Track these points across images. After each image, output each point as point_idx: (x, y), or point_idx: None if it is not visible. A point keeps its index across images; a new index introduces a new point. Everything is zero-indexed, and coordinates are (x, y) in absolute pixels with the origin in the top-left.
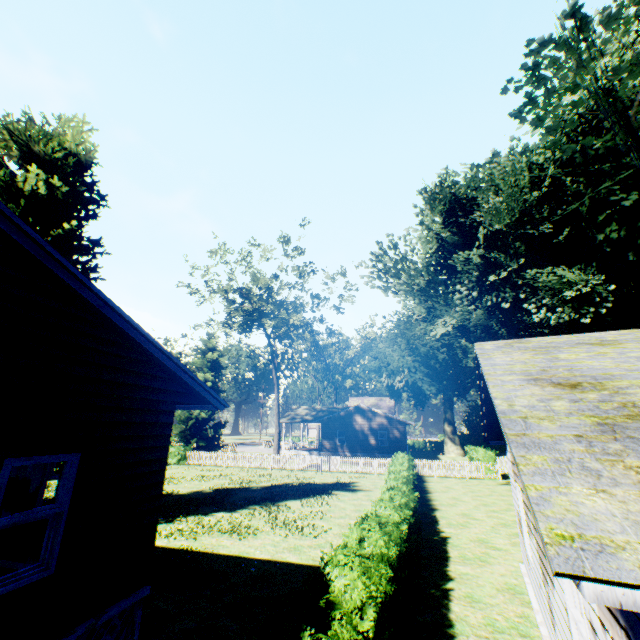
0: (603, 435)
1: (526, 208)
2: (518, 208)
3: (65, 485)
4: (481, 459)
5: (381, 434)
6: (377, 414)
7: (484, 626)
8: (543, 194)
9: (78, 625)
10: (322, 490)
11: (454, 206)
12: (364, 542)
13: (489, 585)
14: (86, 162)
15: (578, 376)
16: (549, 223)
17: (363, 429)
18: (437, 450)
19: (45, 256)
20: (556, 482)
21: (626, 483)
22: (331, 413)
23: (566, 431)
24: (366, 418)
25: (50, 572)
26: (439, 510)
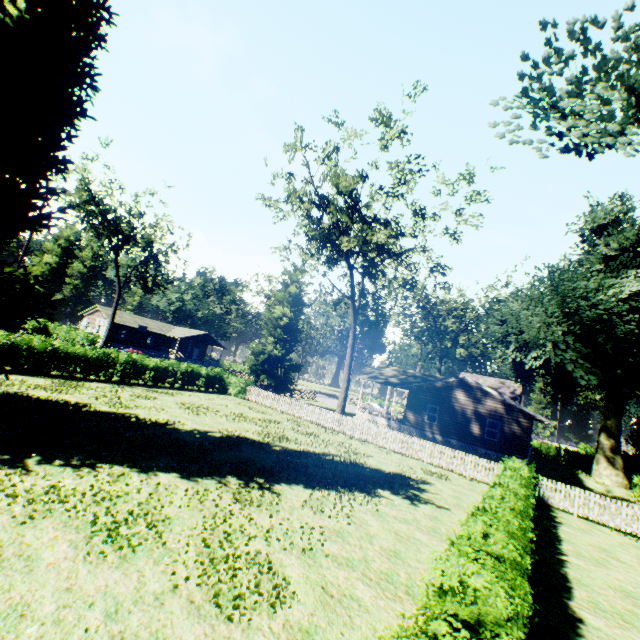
0: None
1: None
2: None
3: None
4: None
5: (492, 424)
6: (489, 395)
7: None
8: None
9: None
10: (363, 482)
11: None
12: None
13: None
14: None
15: None
16: None
17: (464, 411)
18: (575, 465)
19: None
20: None
21: None
22: (424, 381)
23: None
24: (471, 397)
25: None
26: (591, 631)
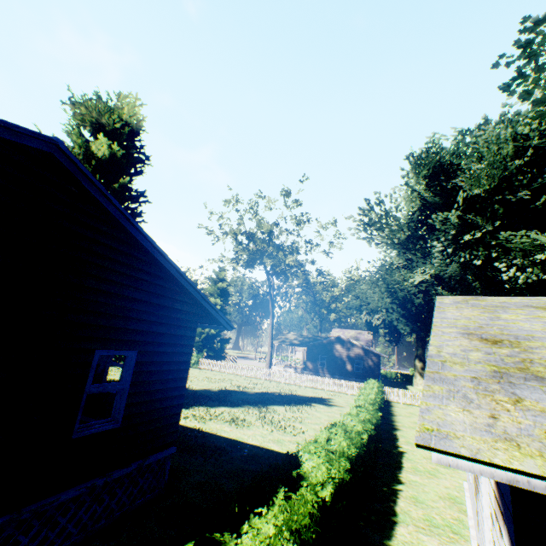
0: (491, 379)
1: (506, 176)
2: (498, 176)
3: (128, 371)
4: None
5: (357, 362)
6: (355, 345)
7: (423, 520)
8: (526, 162)
9: (133, 462)
10: (303, 401)
11: (437, 171)
12: (330, 441)
13: (433, 493)
14: (136, 130)
15: (504, 335)
16: (531, 188)
17: (341, 356)
18: (407, 381)
19: (123, 218)
20: (441, 402)
21: (485, 408)
22: (315, 340)
23: (467, 373)
24: (345, 347)
25: (118, 425)
26: (400, 430)
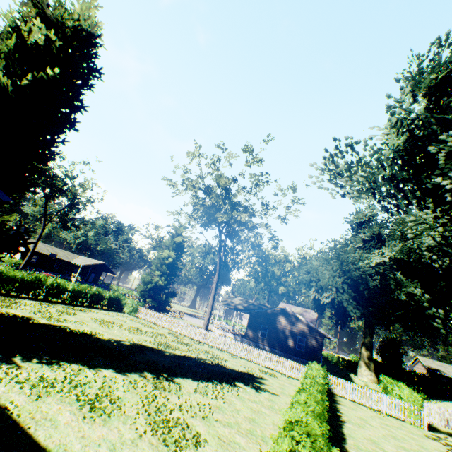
0: None
1: None
2: None
3: None
4: (404, 398)
5: (300, 339)
6: (300, 320)
7: None
8: None
9: None
10: (226, 377)
11: None
12: None
13: None
14: (91, 38)
15: None
16: None
17: (284, 330)
18: (348, 368)
19: None
20: None
21: None
22: (260, 308)
23: None
24: (289, 321)
25: None
26: None
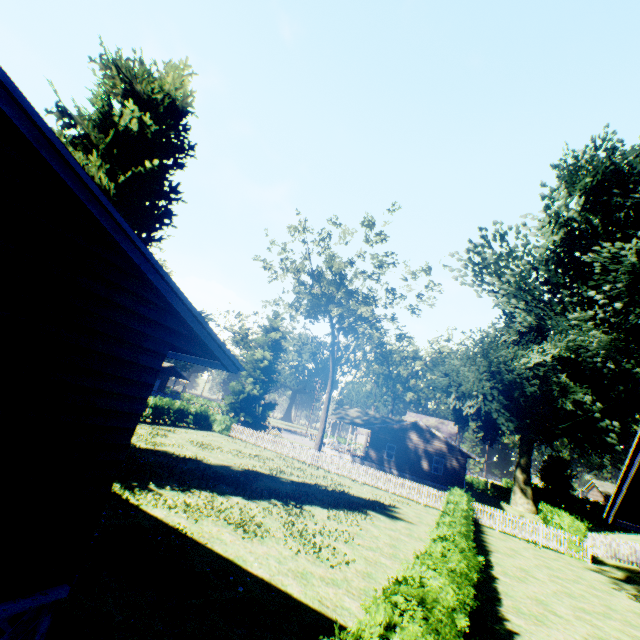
0: None
1: None
2: None
3: None
4: (565, 528)
5: (436, 460)
6: (436, 437)
7: None
8: None
9: None
10: (356, 505)
11: (609, 179)
12: None
13: None
14: (182, 109)
15: None
16: None
17: (416, 449)
18: (499, 496)
19: None
20: None
21: None
22: (384, 422)
23: None
24: (422, 438)
25: None
26: (502, 582)
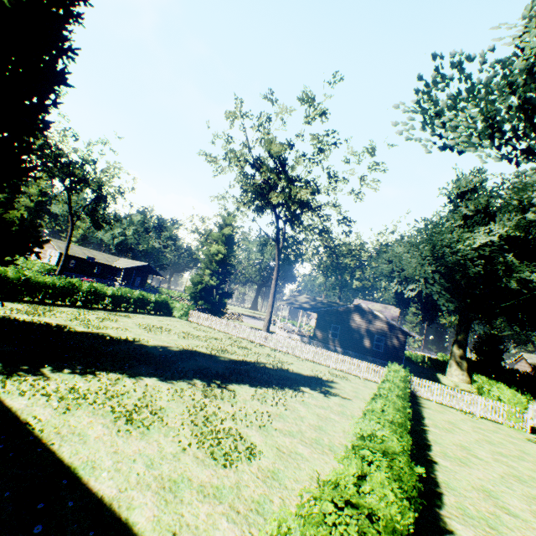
0: None
1: None
2: None
3: None
4: (504, 400)
5: (378, 339)
6: (378, 318)
7: None
8: None
9: None
10: (290, 382)
11: None
12: None
13: None
14: None
15: None
16: None
17: (359, 329)
18: (435, 368)
19: None
20: None
21: None
22: (330, 307)
23: None
24: (365, 319)
25: None
26: (442, 468)
